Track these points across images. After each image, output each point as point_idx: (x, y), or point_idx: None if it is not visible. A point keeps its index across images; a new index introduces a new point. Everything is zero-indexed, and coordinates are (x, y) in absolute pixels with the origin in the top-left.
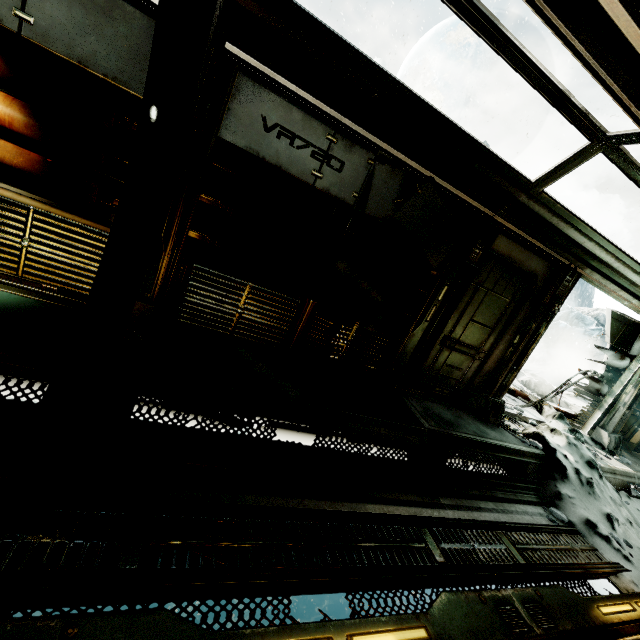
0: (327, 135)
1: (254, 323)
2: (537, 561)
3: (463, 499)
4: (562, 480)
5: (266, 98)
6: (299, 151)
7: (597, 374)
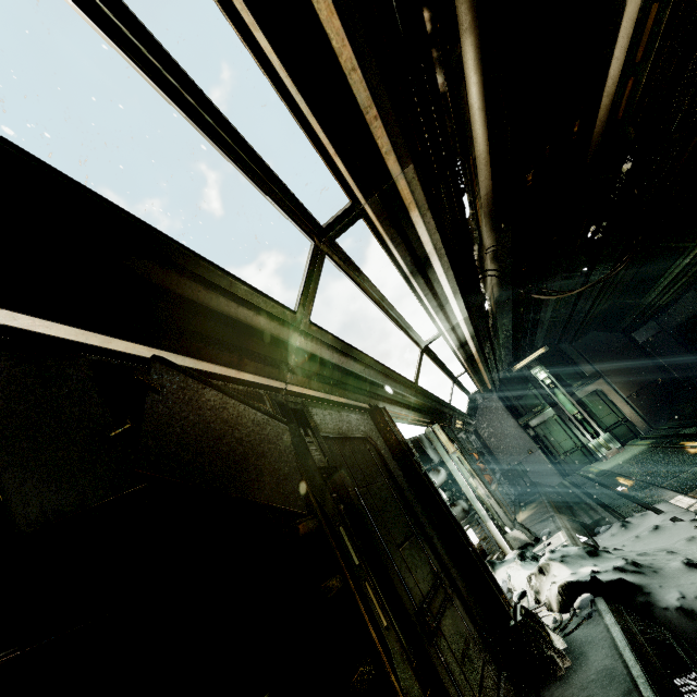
0: None
1: None
2: None
3: None
4: (647, 594)
5: None
6: None
7: (446, 500)
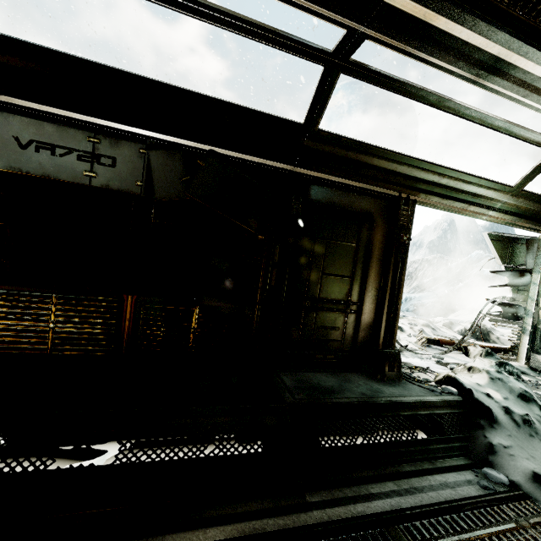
0: (88, 138)
1: (73, 335)
2: None
3: (346, 487)
4: (491, 426)
5: (13, 121)
6: (64, 158)
7: (506, 298)
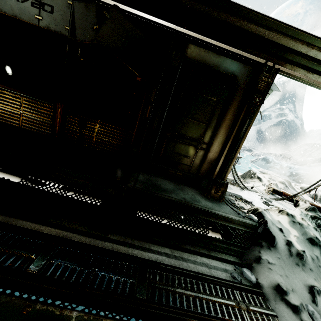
0: None
1: (31, 120)
2: (164, 301)
3: (137, 240)
4: (268, 248)
5: None
6: (24, 4)
7: None
